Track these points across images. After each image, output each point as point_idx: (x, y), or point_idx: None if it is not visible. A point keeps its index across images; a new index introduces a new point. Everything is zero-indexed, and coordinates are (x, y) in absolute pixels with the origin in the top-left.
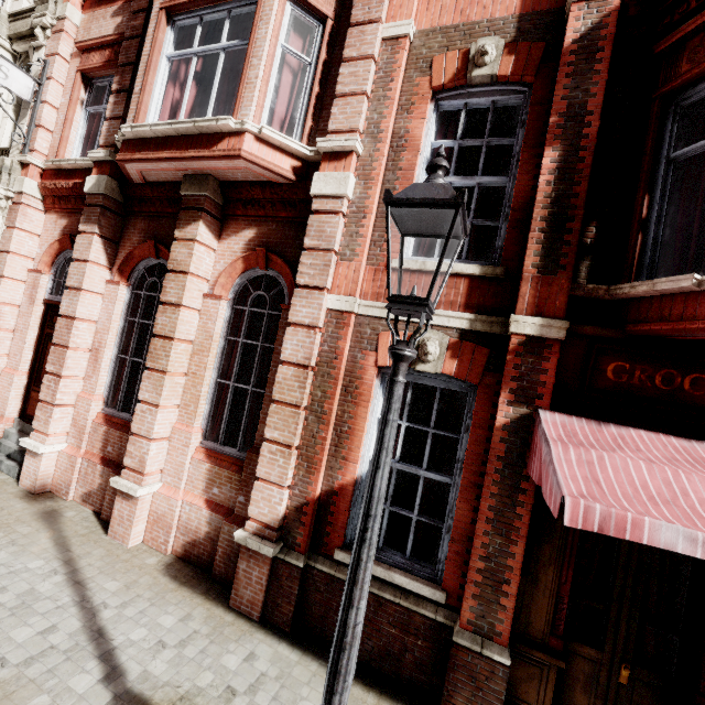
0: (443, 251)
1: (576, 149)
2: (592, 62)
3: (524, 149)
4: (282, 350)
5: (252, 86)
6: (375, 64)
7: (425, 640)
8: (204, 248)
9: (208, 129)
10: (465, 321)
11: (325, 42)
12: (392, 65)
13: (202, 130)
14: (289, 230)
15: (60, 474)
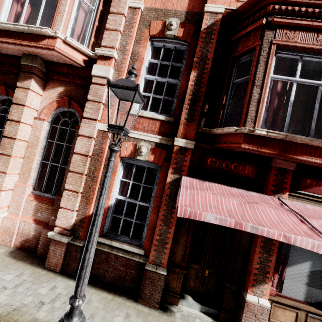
0: (130, 108)
1: (203, 73)
2: (210, 38)
3: (185, 69)
4: (75, 147)
5: (62, 14)
6: (125, 18)
7: (135, 270)
8: (34, 93)
9: (36, 32)
10: (158, 139)
11: (102, 1)
12: (133, 20)
13: (32, 32)
14: (81, 90)
15: None
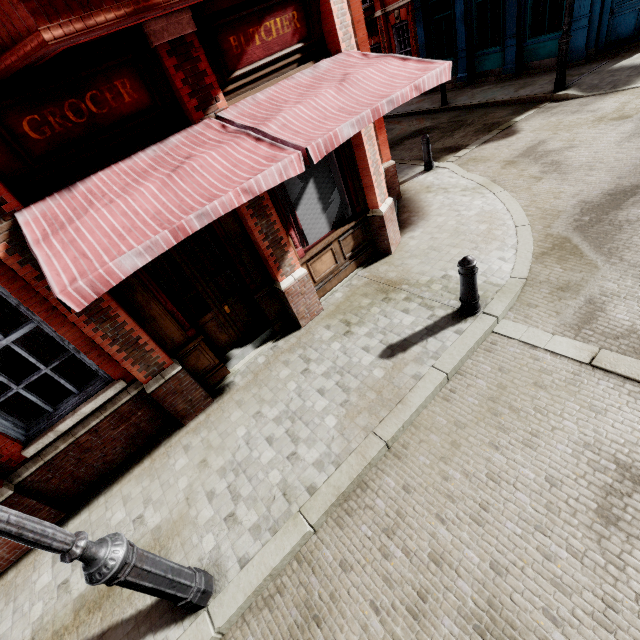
0: None
1: None
2: None
3: None
4: None
5: None
6: None
7: (141, 409)
8: None
9: None
10: None
11: None
12: None
13: None
14: None
15: None
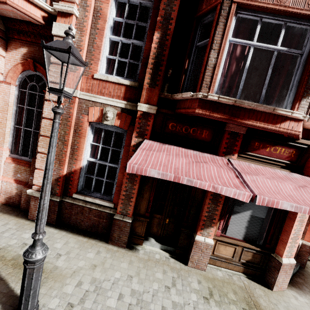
0: (66, 71)
1: (166, 34)
2: None
3: (149, 30)
4: (43, 112)
5: None
6: None
7: (106, 219)
8: None
9: None
10: (123, 104)
11: None
12: None
13: None
14: (45, 52)
15: None
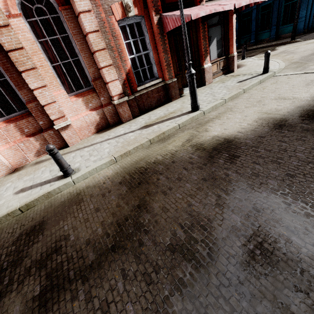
0: None
1: None
2: None
3: None
4: (85, 27)
5: None
6: None
7: (162, 91)
8: None
9: None
10: None
11: None
12: None
13: None
14: None
15: (12, 159)
